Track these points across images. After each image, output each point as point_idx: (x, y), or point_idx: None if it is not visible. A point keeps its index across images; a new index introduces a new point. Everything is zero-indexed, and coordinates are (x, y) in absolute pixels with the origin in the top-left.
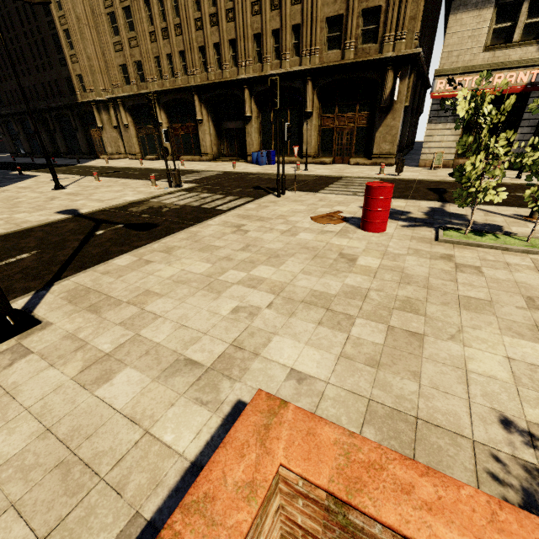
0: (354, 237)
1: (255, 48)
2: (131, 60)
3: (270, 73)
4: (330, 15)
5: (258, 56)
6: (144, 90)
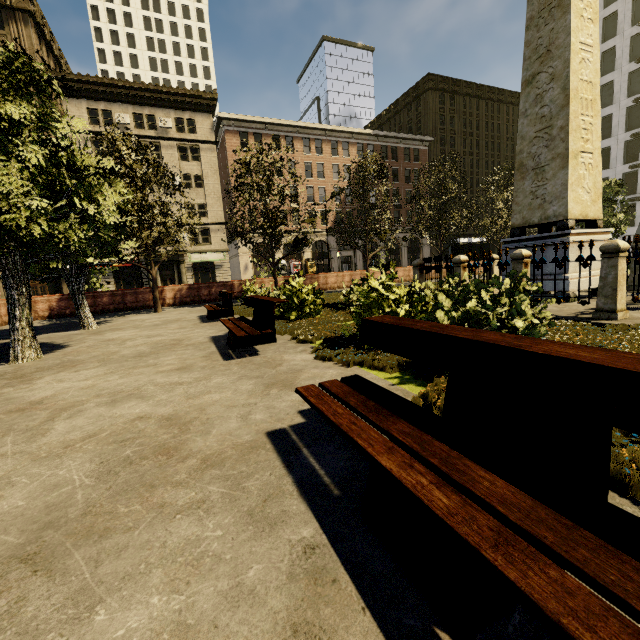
0: None
1: None
2: None
3: None
4: None
5: None
6: None
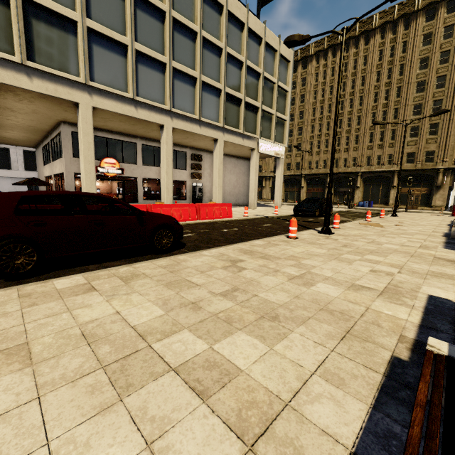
0: (451, 217)
1: (366, 161)
2: (294, 161)
3: (375, 170)
4: (408, 152)
5: (367, 163)
6: (299, 173)
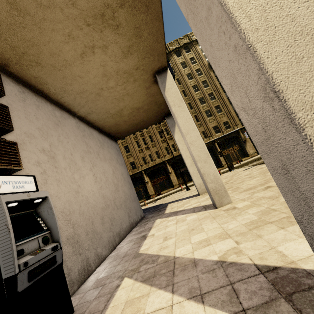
0: None
1: None
2: (128, 162)
3: None
4: (213, 126)
5: None
6: (138, 171)
